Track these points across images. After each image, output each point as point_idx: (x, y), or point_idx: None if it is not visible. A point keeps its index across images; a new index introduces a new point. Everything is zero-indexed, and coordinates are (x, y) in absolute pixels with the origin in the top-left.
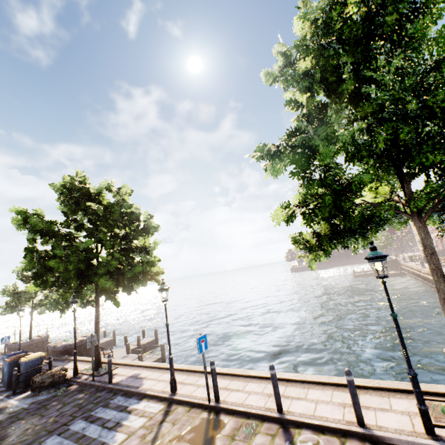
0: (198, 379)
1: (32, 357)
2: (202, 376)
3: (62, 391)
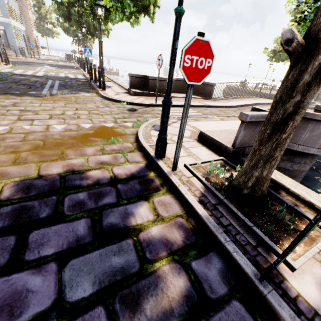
0: None
1: (69, 54)
2: None
3: (71, 62)
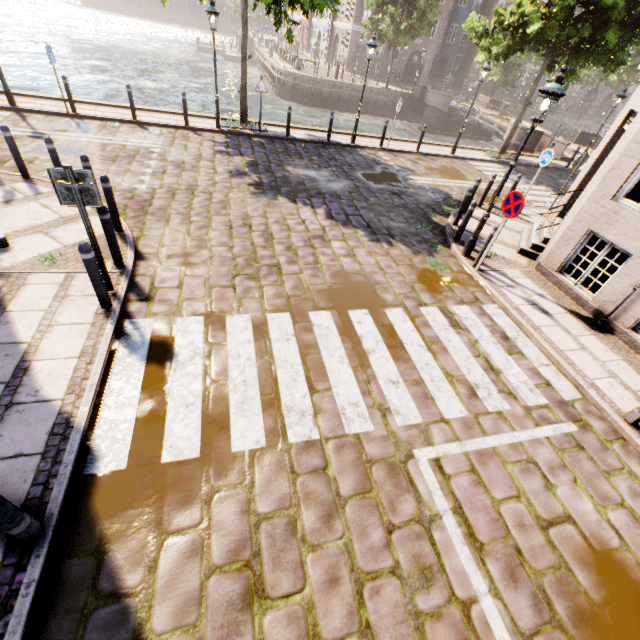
0: (35, 101)
1: None
2: (39, 100)
3: None
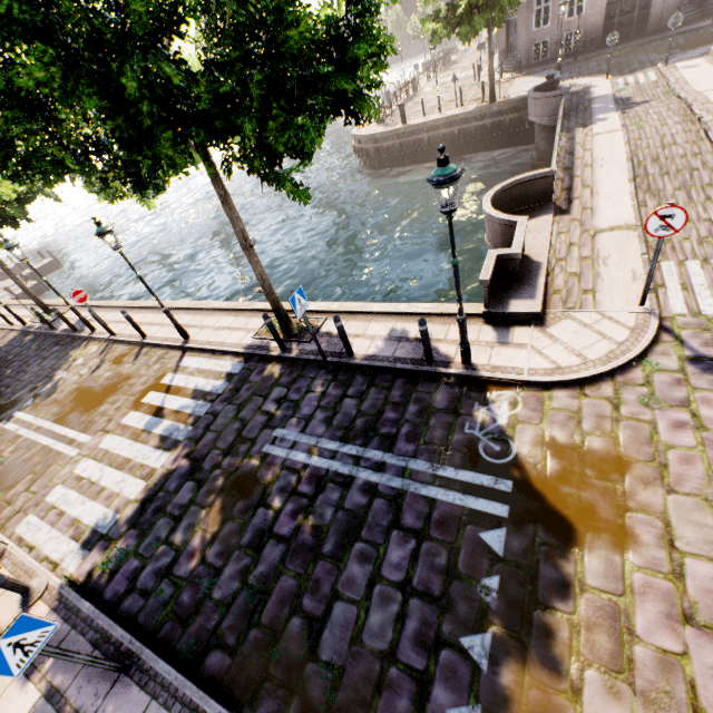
0: None
1: None
2: None
3: None
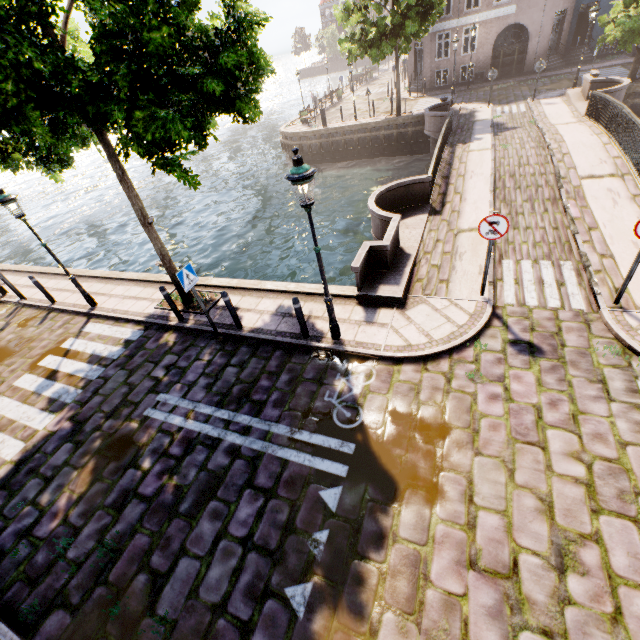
0: None
1: None
2: None
3: None
